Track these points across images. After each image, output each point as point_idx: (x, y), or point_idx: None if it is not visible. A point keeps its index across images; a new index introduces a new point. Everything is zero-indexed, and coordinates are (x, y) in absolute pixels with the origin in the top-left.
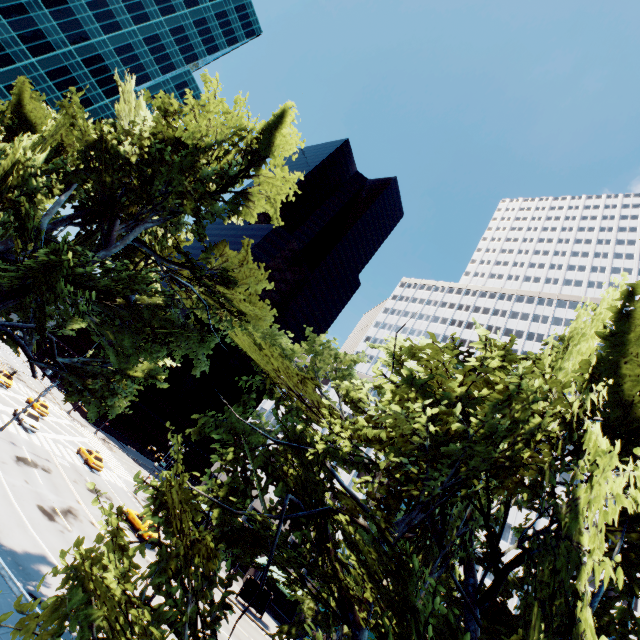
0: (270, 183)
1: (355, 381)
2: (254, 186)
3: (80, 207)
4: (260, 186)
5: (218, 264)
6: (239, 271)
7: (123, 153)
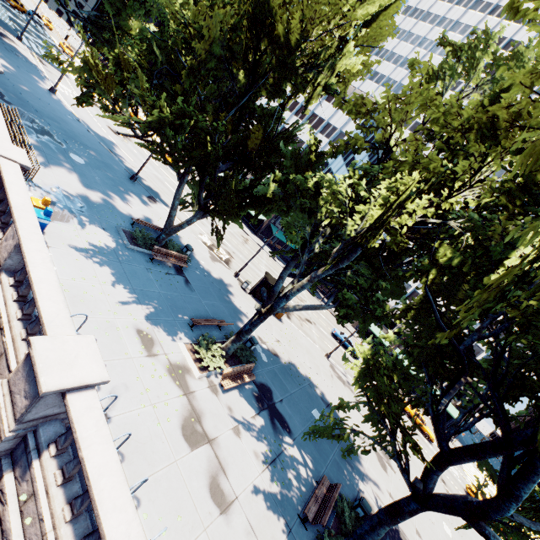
0: None
1: None
2: None
3: None
4: None
5: None
6: None
7: None
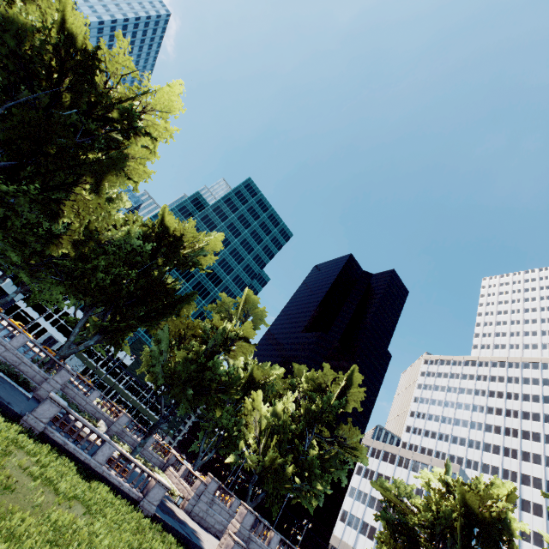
0: (354, 395)
1: (414, 499)
2: (348, 398)
3: (292, 421)
4: (350, 397)
5: (341, 433)
6: (349, 433)
7: (312, 409)
